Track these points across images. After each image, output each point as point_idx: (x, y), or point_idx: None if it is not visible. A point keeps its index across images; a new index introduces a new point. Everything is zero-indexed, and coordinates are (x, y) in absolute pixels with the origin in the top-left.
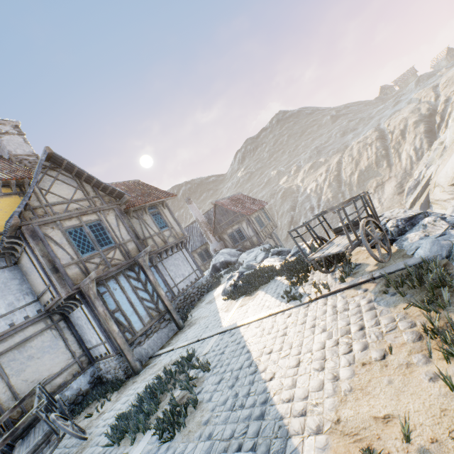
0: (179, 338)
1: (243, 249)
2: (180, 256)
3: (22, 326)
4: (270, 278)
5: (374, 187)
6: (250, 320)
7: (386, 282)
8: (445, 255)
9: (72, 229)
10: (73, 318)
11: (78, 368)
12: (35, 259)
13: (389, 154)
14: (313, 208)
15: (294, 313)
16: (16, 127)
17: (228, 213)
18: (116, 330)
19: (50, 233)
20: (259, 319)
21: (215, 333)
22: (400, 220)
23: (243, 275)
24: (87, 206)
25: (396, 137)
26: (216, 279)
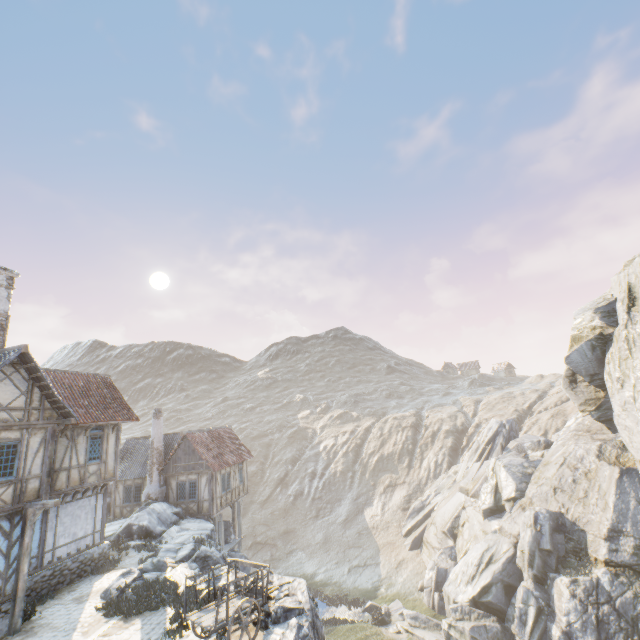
0: None
1: (186, 511)
2: (90, 503)
3: None
4: (162, 604)
5: (386, 485)
6: None
7: None
8: None
9: None
10: None
11: None
12: None
13: (415, 452)
14: (315, 474)
15: None
16: (12, 278)
17: (194, 454)
18: None
19: None
20: None
21: None
22: (281, 607)
23: (142, 578)
24: (18, 419)
25: (427, 436)
26: (118, 550)
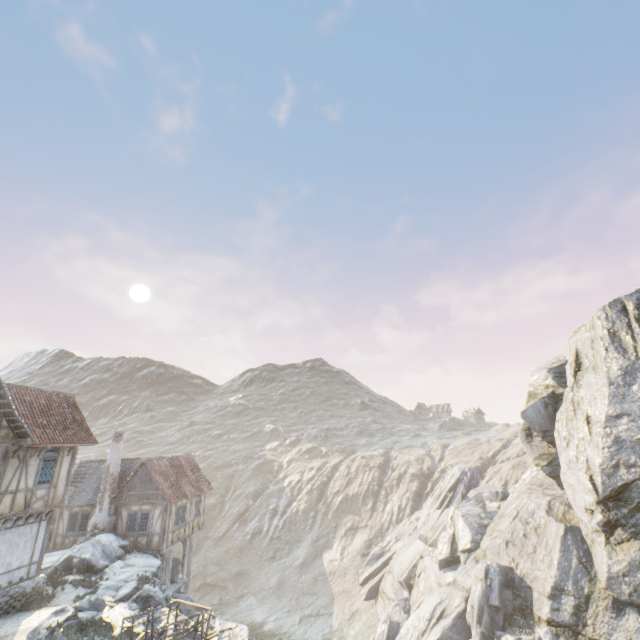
0: None
1: (133, 545)
2: (31, 531)
3: None
4: None
5: (348, 528)
6: None
7: None
8: None
9: None
10: None
11: None
12: None
13: (380, 494)
14: (276, 511)
15: None
16: None
17: (151, 482)
18: None
19: None
20: None
21: None
22: None
23: (77, 617)
24: None
25: (393, 478)
26: (53, 585)
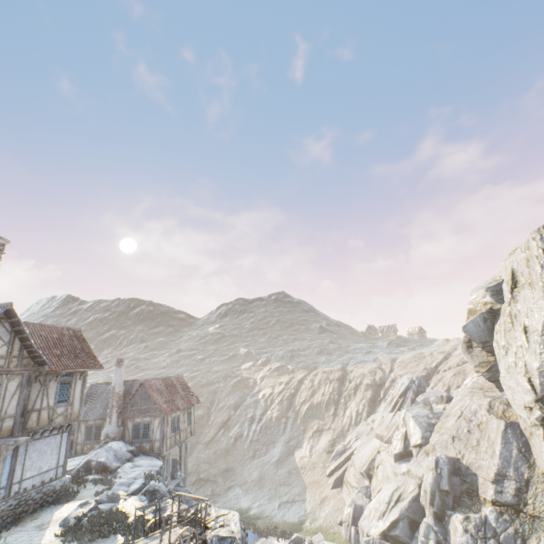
0: None
1: (139, 449)
2: (56, 441)
3: None
4: (114, 532)
5: (314, 430)
6: None
7: None
8: None
9: None
10: None
11: None
12: None
13: (340, 401)
14: (254, 419)
15: None
16: (3, 244)
17: (149, 399)
18: None
19: None
20: None
21: None
22: (216, 535)
23: (98, 509)
24: None
25: (350, 388)
26: (77, 483)
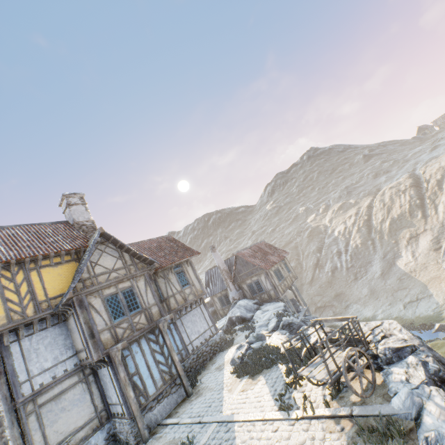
0: (185, 409)
1: (261, 301)
2: (198, 312)
3: (61, 379)
4: (273, 363)
5: (408, 238)
6: (245, 418)
7: (358, 430)
8: (413, 416)
9: (109, 296)
10: (100, 373)
11: (98, 422)
12: (79, 324)
13: (425, 204)
14: (340, 252)
15: (281, 428)
16: (82, 198)
17: (247, 264)
18: (132, 396)
19: (92, 302)
20: (252, 420)
21: (214, 419)
22: (387, 349)
23: (251, 348)
24: (124, 274)
25: (431, 187)
26: (230, 334)
